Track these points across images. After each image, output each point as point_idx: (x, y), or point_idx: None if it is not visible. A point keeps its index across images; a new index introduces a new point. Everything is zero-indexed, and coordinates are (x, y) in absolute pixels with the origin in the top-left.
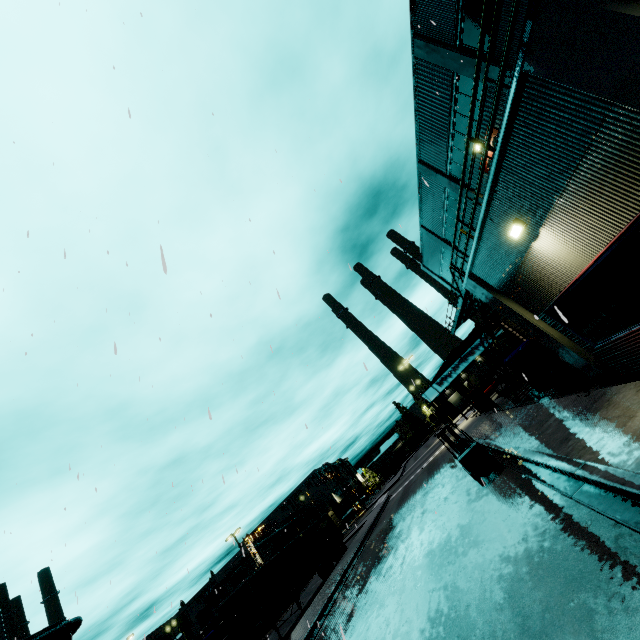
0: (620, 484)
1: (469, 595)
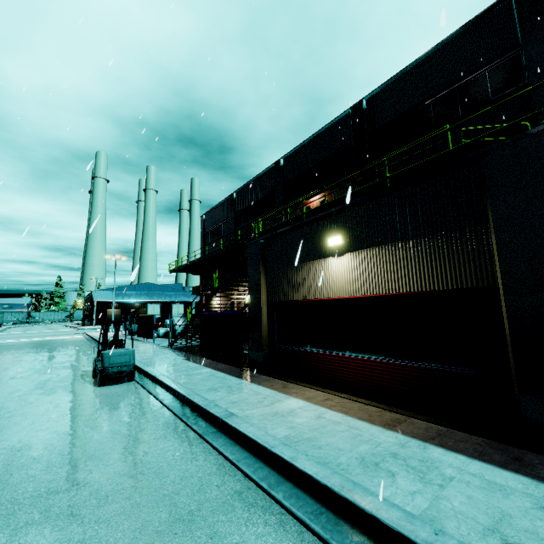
0: (270, 445)
1: (6, 493)
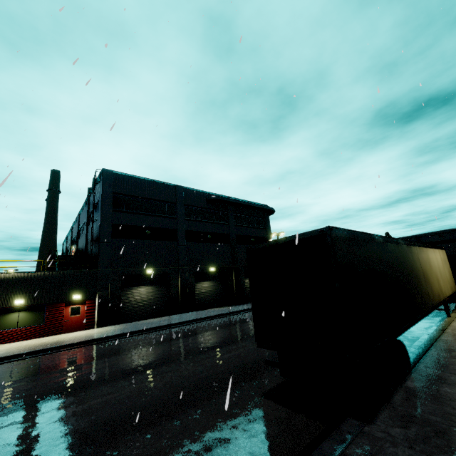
0: None
1: None
